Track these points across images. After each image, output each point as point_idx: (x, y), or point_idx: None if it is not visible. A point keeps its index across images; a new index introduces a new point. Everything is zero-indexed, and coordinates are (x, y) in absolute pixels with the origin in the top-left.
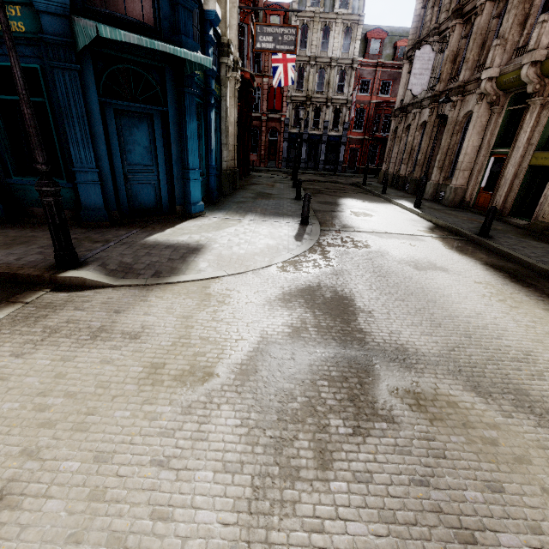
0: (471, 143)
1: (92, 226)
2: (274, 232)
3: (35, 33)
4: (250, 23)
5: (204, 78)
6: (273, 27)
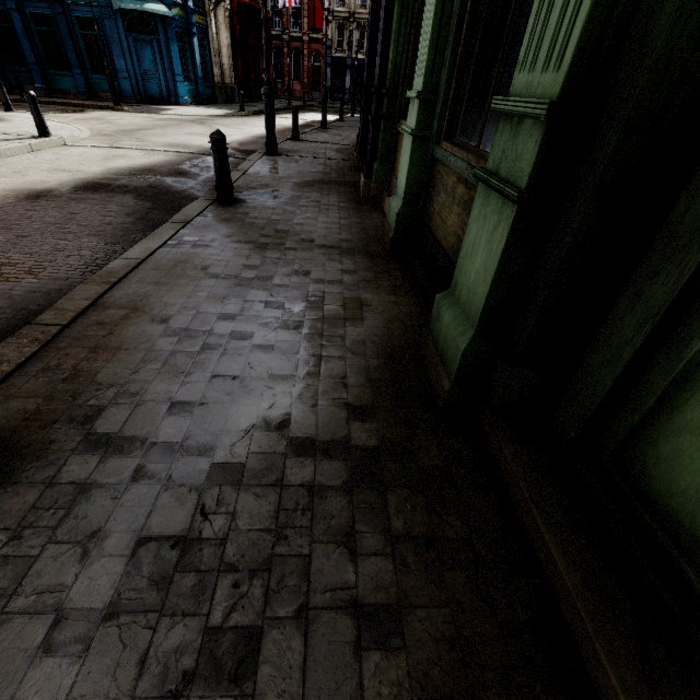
0: None
1: (128, 103)
2: (217, 111)
3: (96, 2)
4: None
5: (186, 15)
6: None
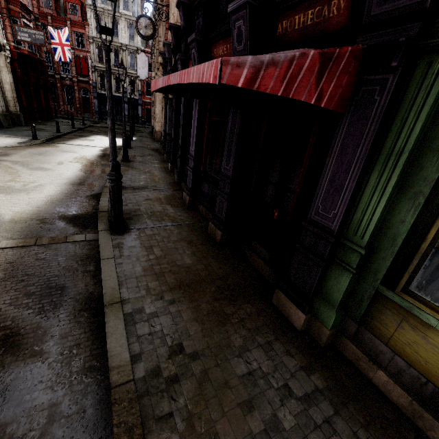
0: (157, 109)
1: None
2: (8, 140)
3: None
4: (22, 18)
5: None
6: (27, 28)
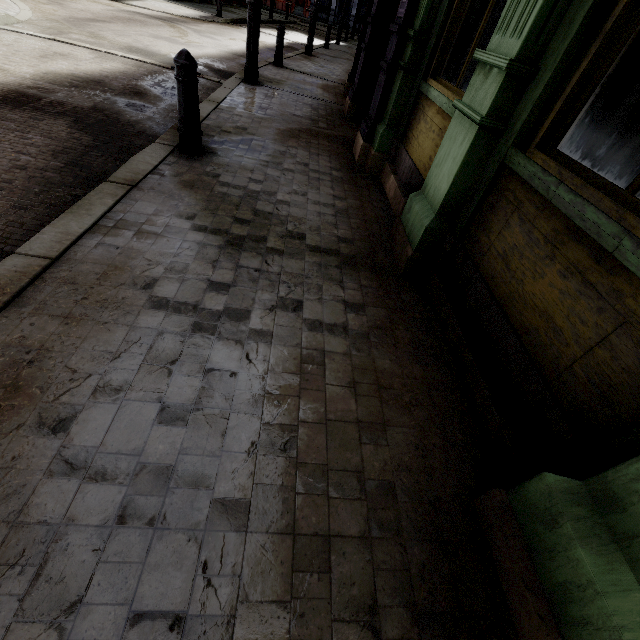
0: None
1: None
2: (191, 11)
3: None
4: None
5: None
6: None
